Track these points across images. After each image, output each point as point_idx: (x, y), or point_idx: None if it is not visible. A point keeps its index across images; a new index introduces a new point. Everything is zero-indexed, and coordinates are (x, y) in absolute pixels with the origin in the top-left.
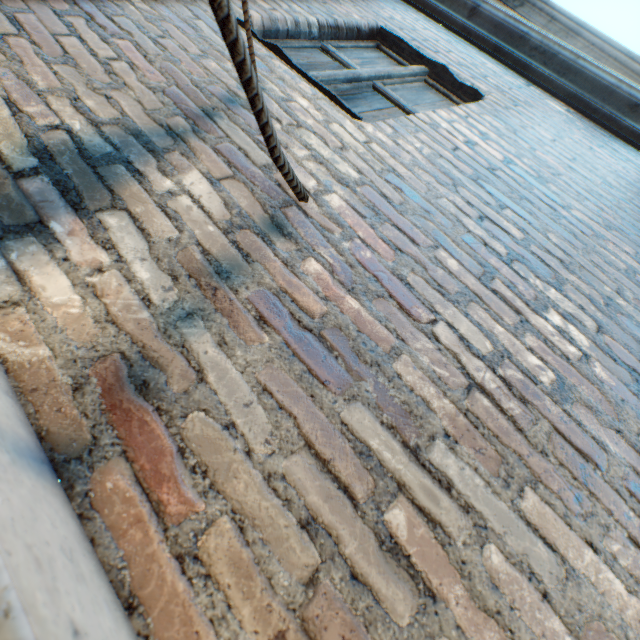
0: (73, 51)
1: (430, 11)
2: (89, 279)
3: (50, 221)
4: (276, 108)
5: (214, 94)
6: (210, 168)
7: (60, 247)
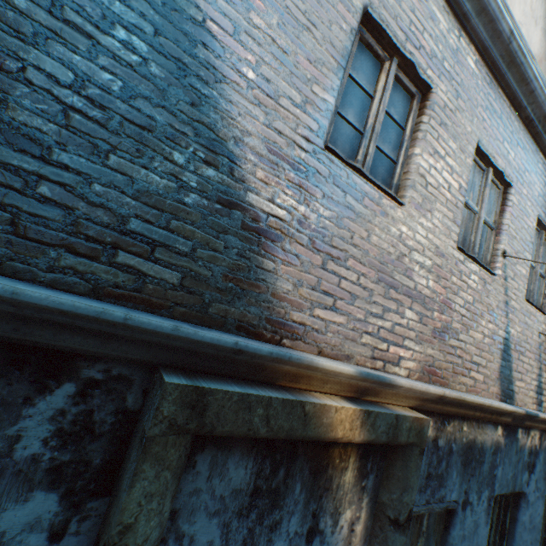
0: (525, 367)
1: (545, 151)
2: (545, 400)
3: (541, 399)
4: (542, 337)
5: (537, 348)
6: (543, 369)
7: (542, 400)
